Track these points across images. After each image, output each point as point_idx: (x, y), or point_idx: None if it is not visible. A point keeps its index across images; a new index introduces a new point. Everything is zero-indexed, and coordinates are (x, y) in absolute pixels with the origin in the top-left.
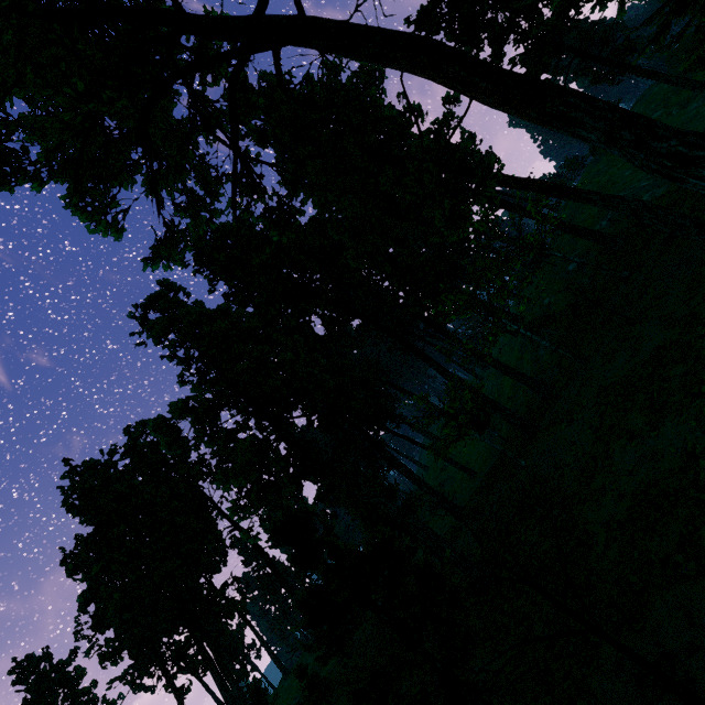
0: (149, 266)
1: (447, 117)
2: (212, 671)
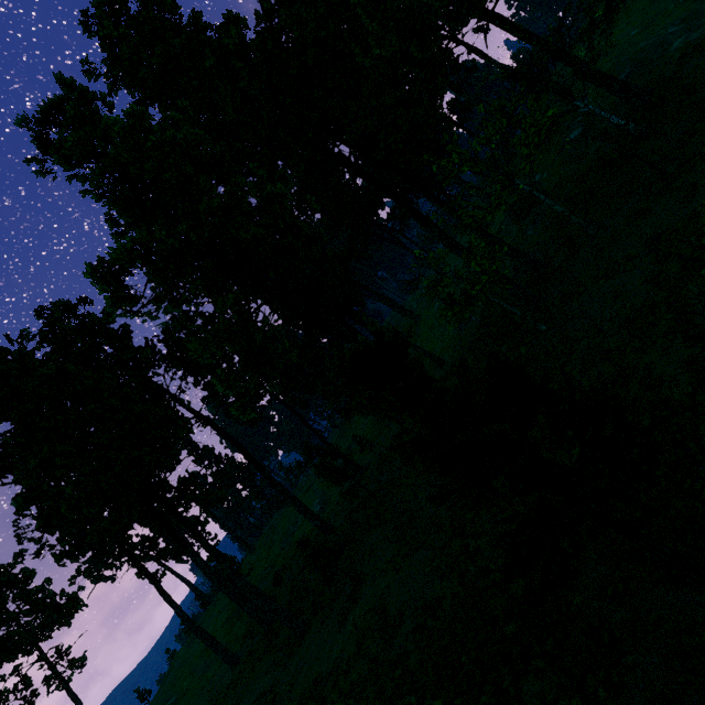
0: None
1: None
2: (190, 555)
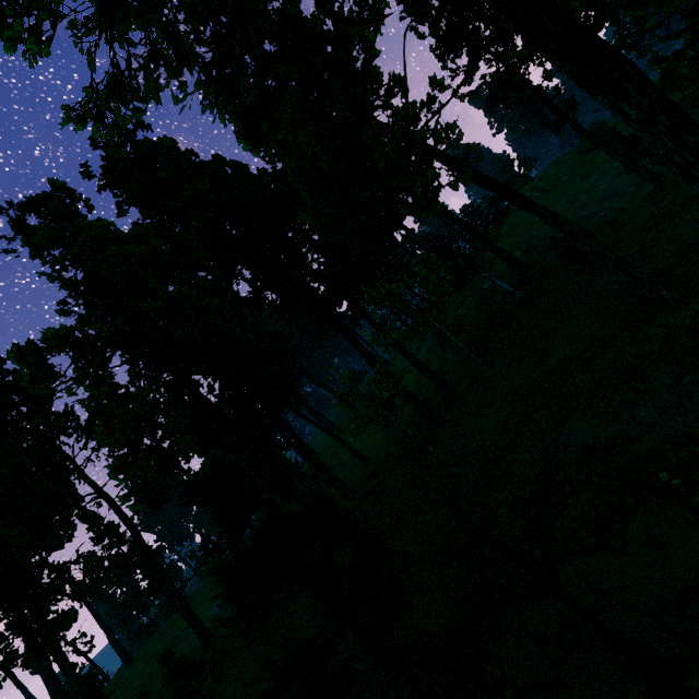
0: (70, 121)
1: (430, 99)
2: (39, 663)
